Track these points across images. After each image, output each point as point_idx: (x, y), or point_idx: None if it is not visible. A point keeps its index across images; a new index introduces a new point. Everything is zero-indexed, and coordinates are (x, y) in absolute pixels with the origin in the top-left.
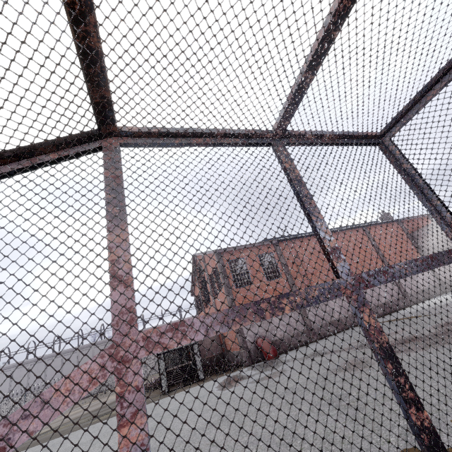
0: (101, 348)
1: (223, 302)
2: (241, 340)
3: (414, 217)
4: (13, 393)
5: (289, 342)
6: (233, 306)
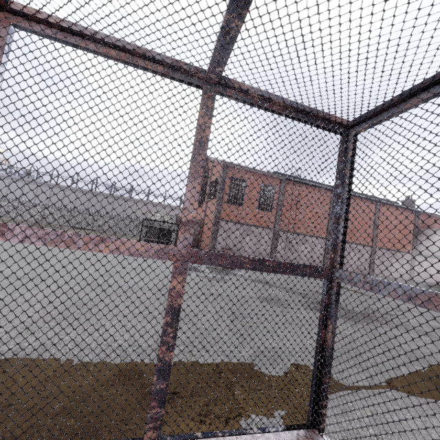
0: (109, 200)
1: (49, 224)
2: (211, 245)
3: (435, 215)
4: (38, 202)
5: None
6: (217, 216)
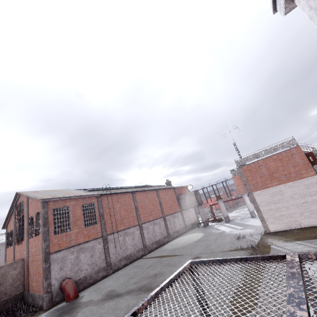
0: None
1: None
2: (46, 285)
3: (181, 186)
4: None
5: (90, 279)
6: (47, 252)
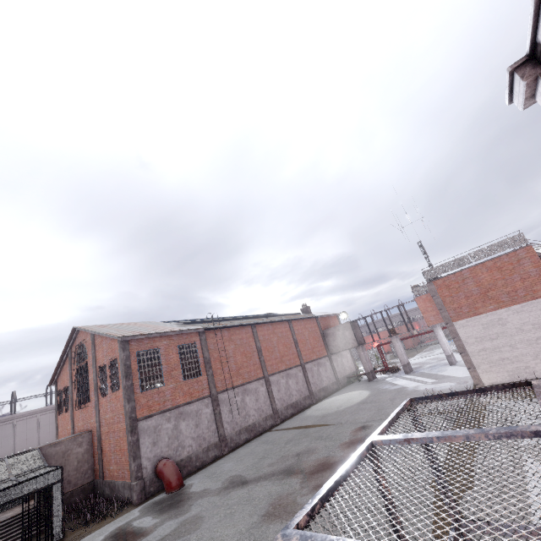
0: None
1: None
2: (135, 468)
3: (328, 315)
4: None
5: (197, 461)
6: (133, 418)
